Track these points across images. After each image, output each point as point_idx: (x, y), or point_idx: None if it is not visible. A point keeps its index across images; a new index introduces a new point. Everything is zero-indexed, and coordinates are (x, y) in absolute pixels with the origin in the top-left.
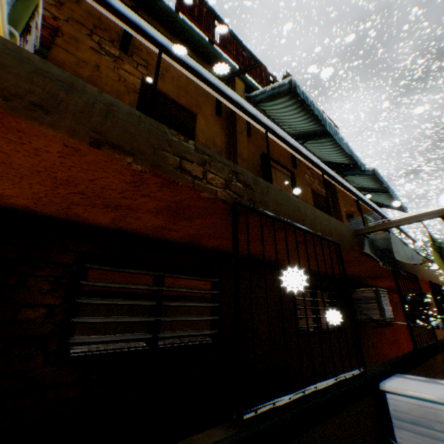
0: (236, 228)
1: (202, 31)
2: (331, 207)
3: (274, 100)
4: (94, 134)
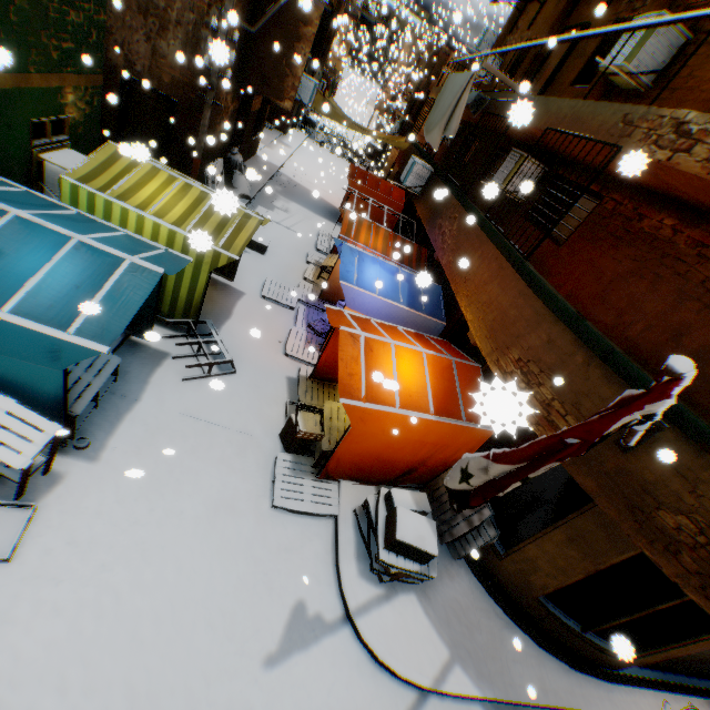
0: None
1: None
2: None
3: None
4: None
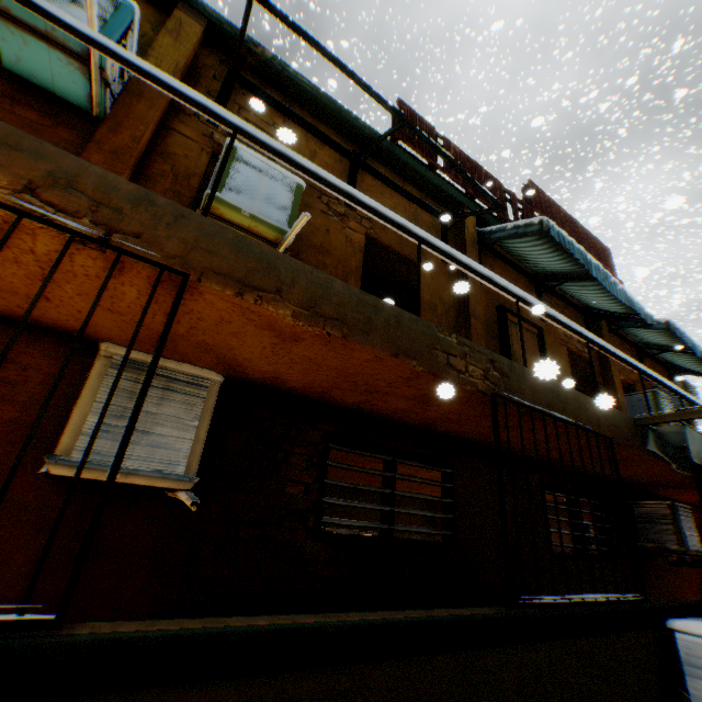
0: (497, 421)
1: (423, 157)
2: (597, 374)
3: (516, 238)
4: (392, 345)
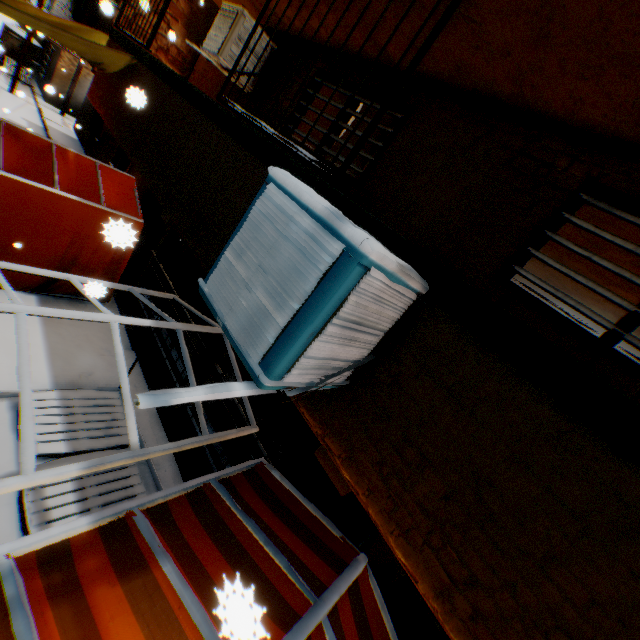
0: None
1: None
2: None
3: None
4: None
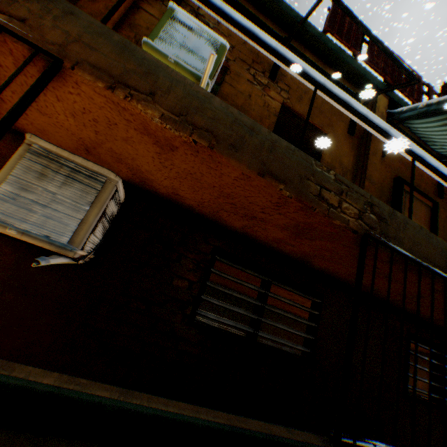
0: (362, 260)
1: (348, 48)
2: None
3: (425, 117)
4: (261, 166)
